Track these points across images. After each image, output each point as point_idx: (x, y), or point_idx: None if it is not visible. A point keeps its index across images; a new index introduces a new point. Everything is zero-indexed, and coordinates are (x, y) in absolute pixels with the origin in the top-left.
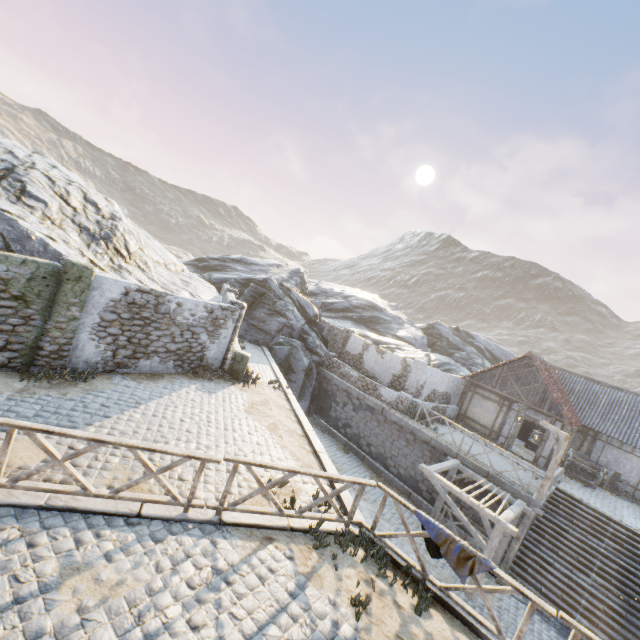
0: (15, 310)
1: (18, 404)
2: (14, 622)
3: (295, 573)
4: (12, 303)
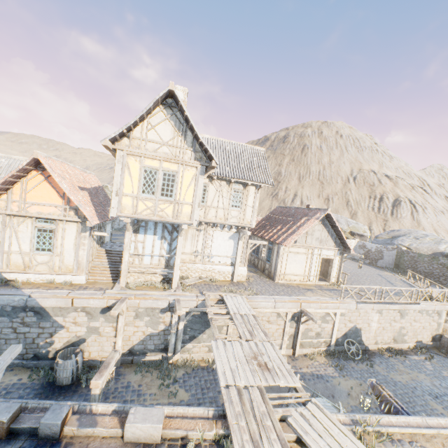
0: (446, 271)
1: (433, 285)
2: (390, 280)
3: (415, 293)
4: (445, 269)
